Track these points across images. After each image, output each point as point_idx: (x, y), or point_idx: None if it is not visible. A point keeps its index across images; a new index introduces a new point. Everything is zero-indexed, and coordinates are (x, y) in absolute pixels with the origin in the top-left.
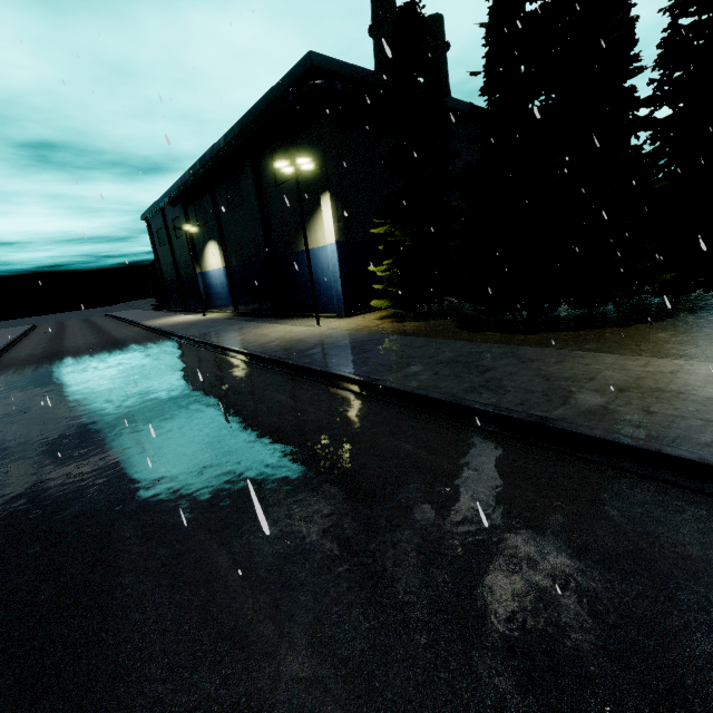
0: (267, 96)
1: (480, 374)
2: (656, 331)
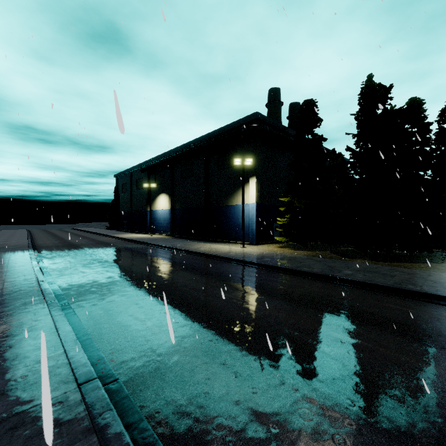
0: (225, 127)
1: (392, 277)
2: None
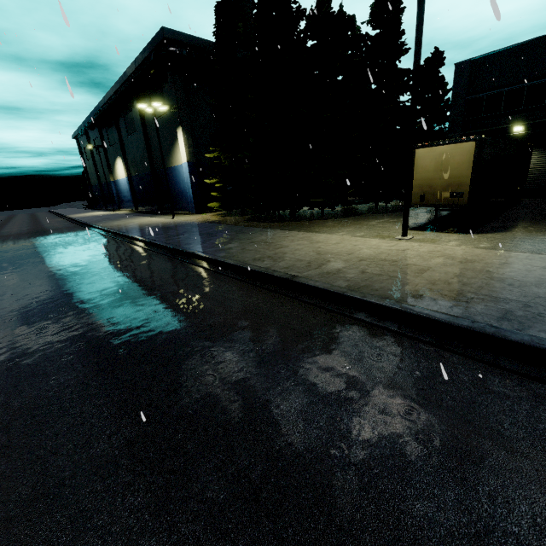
0: (141, 54)
1: (207, 238)
2: (332, 222)
